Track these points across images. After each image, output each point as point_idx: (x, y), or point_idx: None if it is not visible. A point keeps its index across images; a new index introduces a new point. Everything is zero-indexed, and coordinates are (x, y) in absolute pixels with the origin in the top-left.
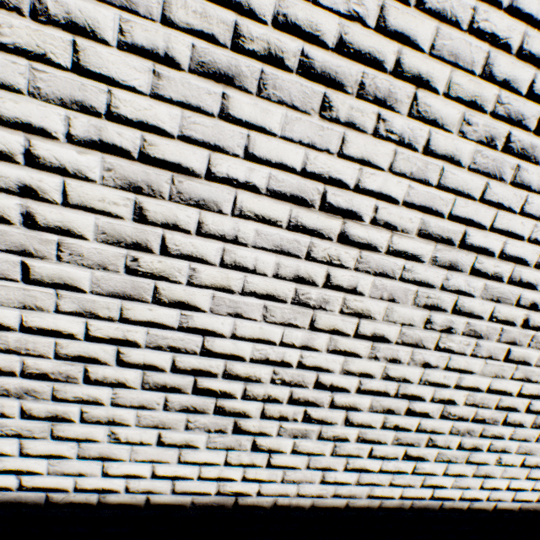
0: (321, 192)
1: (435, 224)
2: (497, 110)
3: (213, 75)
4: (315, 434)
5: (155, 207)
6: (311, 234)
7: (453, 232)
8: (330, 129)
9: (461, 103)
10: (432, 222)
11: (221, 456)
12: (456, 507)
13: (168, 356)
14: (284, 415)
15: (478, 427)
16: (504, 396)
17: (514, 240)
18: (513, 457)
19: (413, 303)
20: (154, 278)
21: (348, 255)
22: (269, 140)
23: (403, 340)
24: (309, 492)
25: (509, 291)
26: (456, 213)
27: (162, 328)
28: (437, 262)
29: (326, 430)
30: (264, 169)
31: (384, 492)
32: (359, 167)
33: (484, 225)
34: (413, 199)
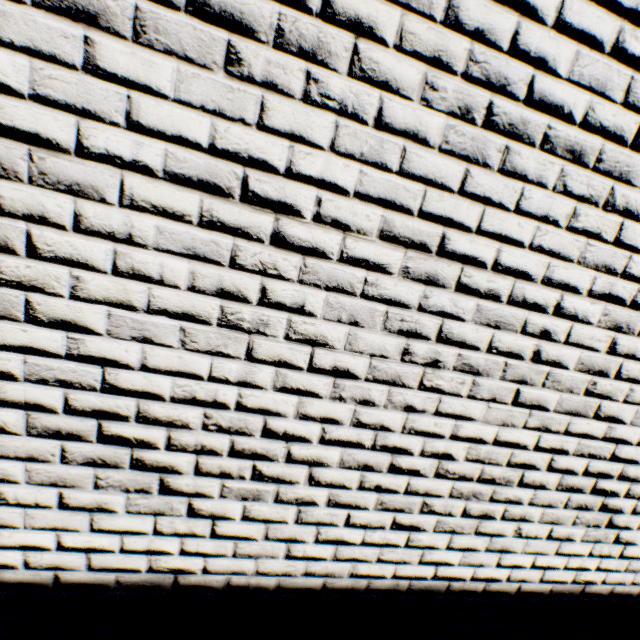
0: (241, 177)
1: (403, 224)
2: (471, 70)
3: (67, 11)
4: (271, 495)
5: (12, 193)
6: (234, 233)
7: (428, 235)
8: (243, 91)
9: (420, 60)
10: (398, 221)
11: (148, 522)
12: (469, 589)
13: (58, 393)
14: (227, 471)
15: (487, 489)
16: (517, 449)
17: (511, 246)
18: (536, 527)
19: (384, 328)
20: (24, 288)
21: (287, 262)
22: (159, 104)
23: (376, 376)
24: (272, 569)
25: (511, 314)
26: (428, 209)
27: (45, 356)
28: (410, 275)
29: (286, 491)
30: (157, 143)
31: (371, 570)
32: (290, 144)
33: (469, 226)
34: (369, 189)
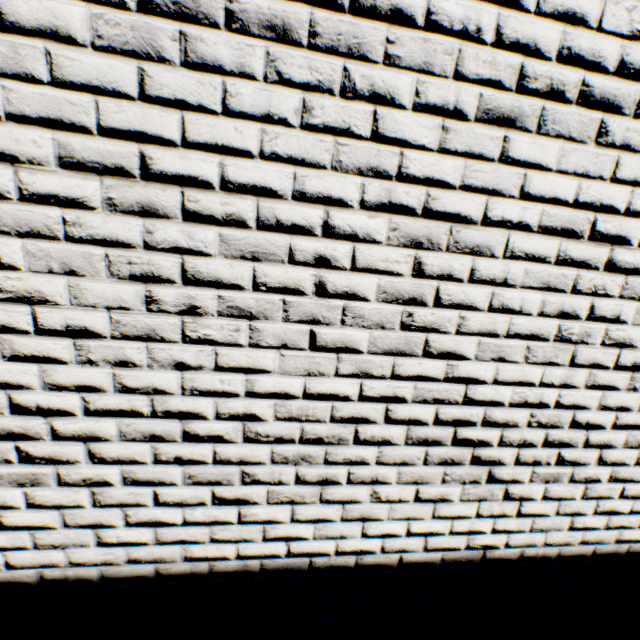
0: None
1: (84, 146)
2: None
3: None
4: (52, 478)
5: None
6: None
7: (122, 156)
8: None
9: None
10: (77, 143)
11: None
12: (338, 565)
13: None
14: None
15: (318, 450)
16: (338, 402)
17: (237, 158)
18: (398, 490)
19: (112, 274)
20: None
21: None
22: None
23: (124, 332)
24: (88, 559)
25: (268, 242)
26: (110, 124)
27: None
28: (119, 207)
29: (69, 472)
30: None
31: (209, 551)
32: None
33: (172, 140)
34: (24, 109)
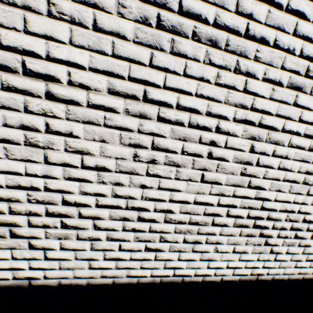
0: (21, 61)
1: (120, 85)
2: None
3: None
4: (74, 236)
5: None
6: (24, 93)
7: (136, 90)
8: (12, 11)
9: None
10: (117, 83)
11: (8, 253)
12: (194, 281)
13: None
14: (47, 224)
15: (195, 227)
16: (208, 206)
17: (185, 95)
18: (226, 247)
19: (121, 143)
20: None
21: (58, 108)
22: None
23: (121, 169)
24: (83, 275)
25: (191, 133)
26: (134, 76)
27: None
28: (130, 113)
29: (82, 233)
30: None
31: (138, 273)
32: (46, 41)
33: (159, 85)
34: (97, 66)
